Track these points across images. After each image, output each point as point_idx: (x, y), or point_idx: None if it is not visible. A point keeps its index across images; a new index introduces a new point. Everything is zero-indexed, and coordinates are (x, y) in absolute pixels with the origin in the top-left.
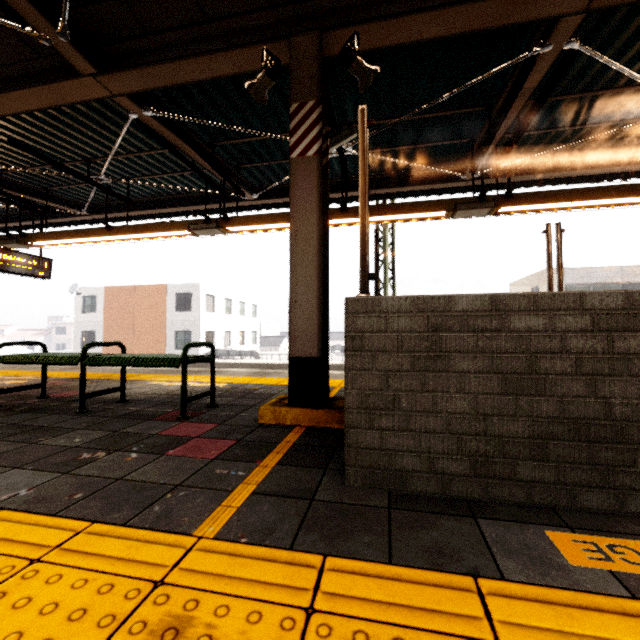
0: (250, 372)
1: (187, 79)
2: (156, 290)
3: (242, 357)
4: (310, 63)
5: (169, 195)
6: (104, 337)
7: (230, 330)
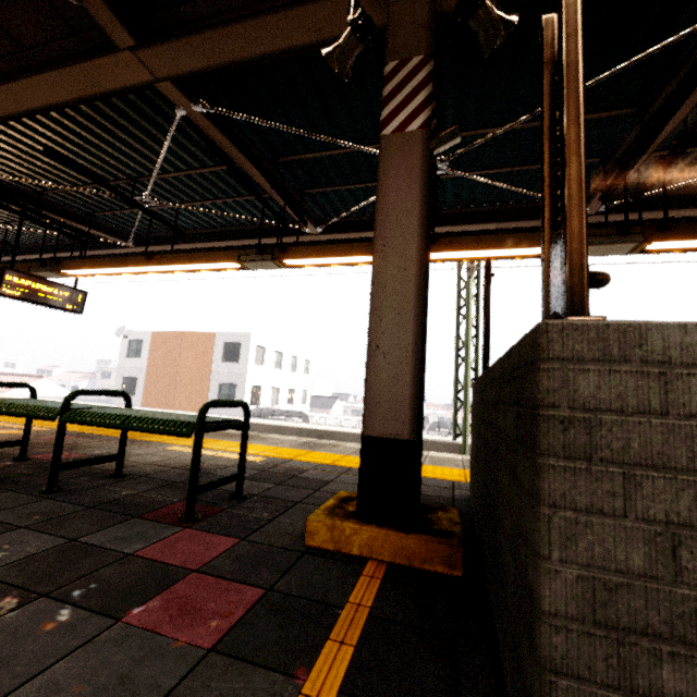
0: (297, 441)
1: (247, 53)
2: (204, 338)
3: (289, 418)
4: (418, 7)
5: (222, 227)
6: (145, 385)
7: (279, 386)
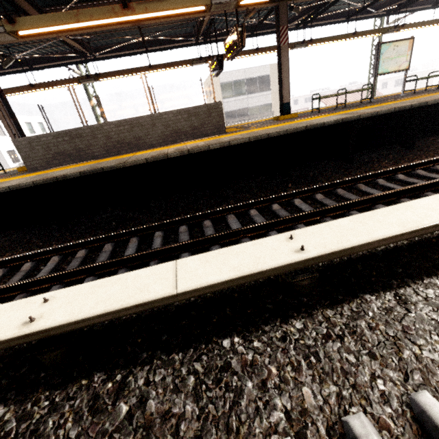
0: None
1: None
2: None
3: None
4: None
5: None
6: None
7: None
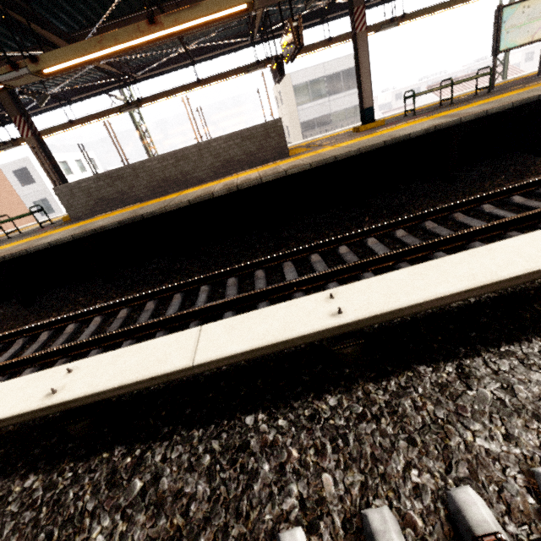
0: None
1: None
2: None
3: None
4: (8, 101)
5: None
6: None
7: None
